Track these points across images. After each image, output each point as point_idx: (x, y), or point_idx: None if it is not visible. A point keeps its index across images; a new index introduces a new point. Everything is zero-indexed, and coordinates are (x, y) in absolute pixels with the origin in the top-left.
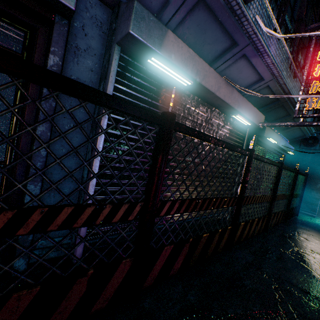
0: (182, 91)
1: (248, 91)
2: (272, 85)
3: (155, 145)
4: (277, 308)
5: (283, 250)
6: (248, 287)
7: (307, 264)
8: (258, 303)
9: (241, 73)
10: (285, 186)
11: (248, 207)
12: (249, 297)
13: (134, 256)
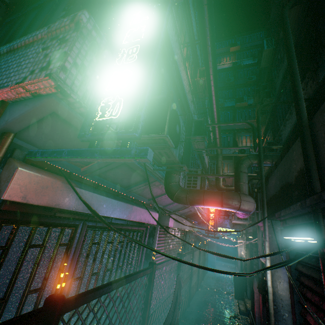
0: (169, 228)
1: (193, 230)
2: (195, 211)
3: (178, 266)
4: (213, 323)
5: (208, 299)
6: (202, 319)
7: (217, 303)
8: (207, 324)
9: (185, 210)
10: (202, 257)
11: (192, 278)
12: (204, 323)
13: None
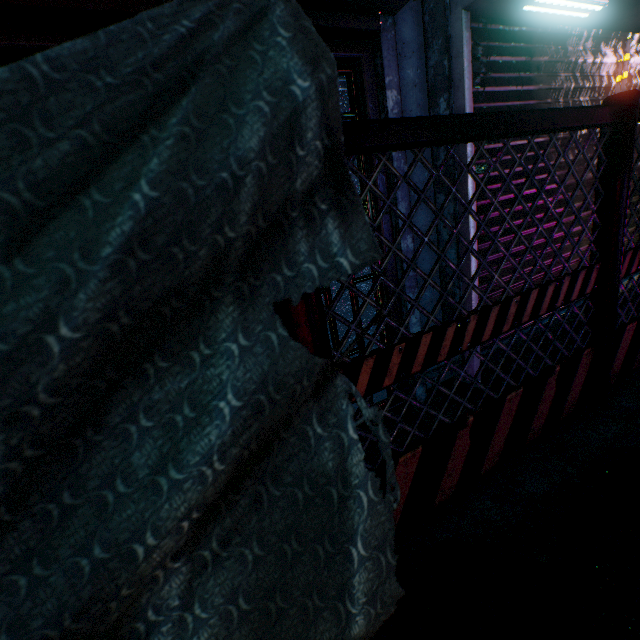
0: (566, 35)
1: None
2: None
3: (607, 164)
4: None
5: None
6: None
7: None
8: None
9: None
10: None
11: None
12: None
13: (594, 344)
